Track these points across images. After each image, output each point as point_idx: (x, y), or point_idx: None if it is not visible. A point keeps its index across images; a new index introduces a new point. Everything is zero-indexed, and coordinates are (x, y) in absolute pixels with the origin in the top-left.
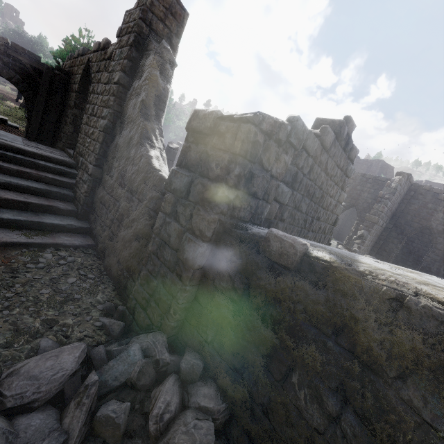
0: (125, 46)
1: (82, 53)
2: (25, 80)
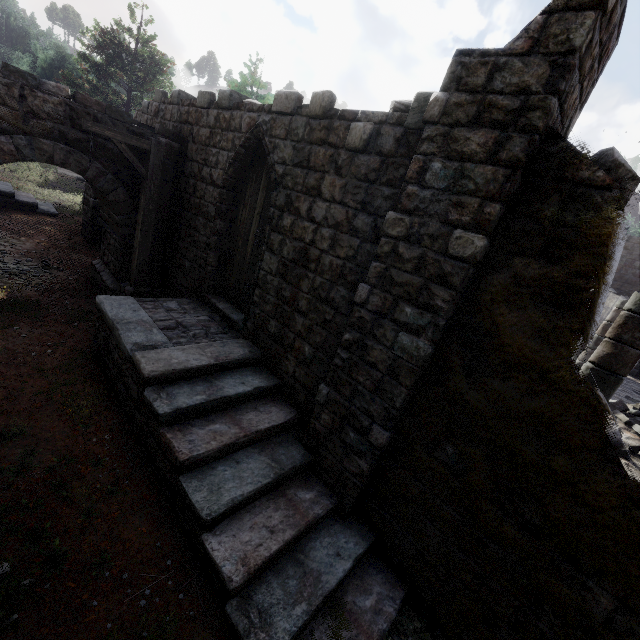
0: (484, 160)
1: (229, 105)
2: (108, 169)
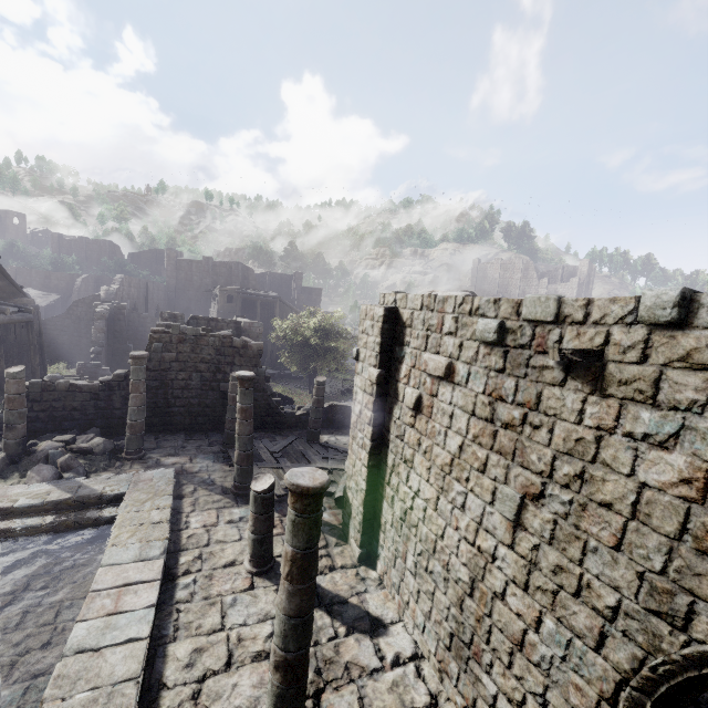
0: None
1: None
2: None
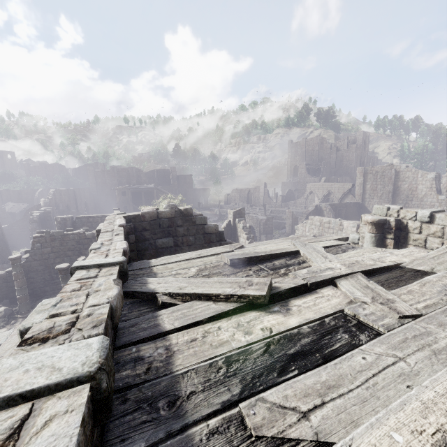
0: None
1: None
2: None
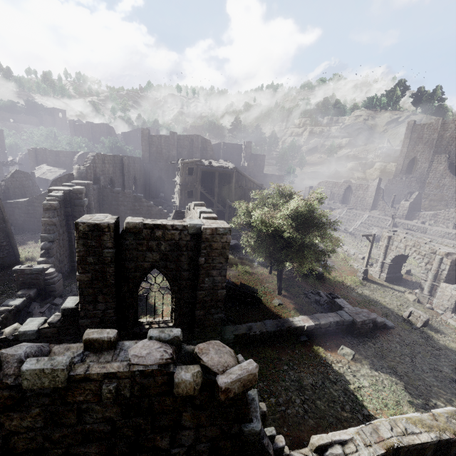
0: None
1: None
2: None
